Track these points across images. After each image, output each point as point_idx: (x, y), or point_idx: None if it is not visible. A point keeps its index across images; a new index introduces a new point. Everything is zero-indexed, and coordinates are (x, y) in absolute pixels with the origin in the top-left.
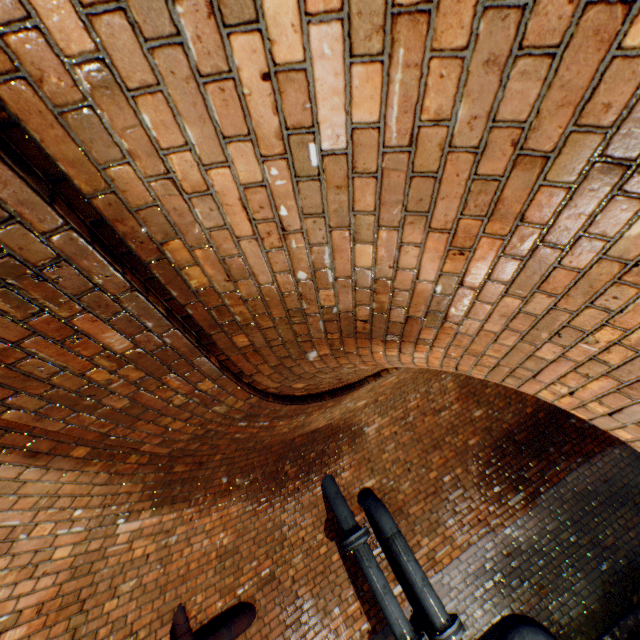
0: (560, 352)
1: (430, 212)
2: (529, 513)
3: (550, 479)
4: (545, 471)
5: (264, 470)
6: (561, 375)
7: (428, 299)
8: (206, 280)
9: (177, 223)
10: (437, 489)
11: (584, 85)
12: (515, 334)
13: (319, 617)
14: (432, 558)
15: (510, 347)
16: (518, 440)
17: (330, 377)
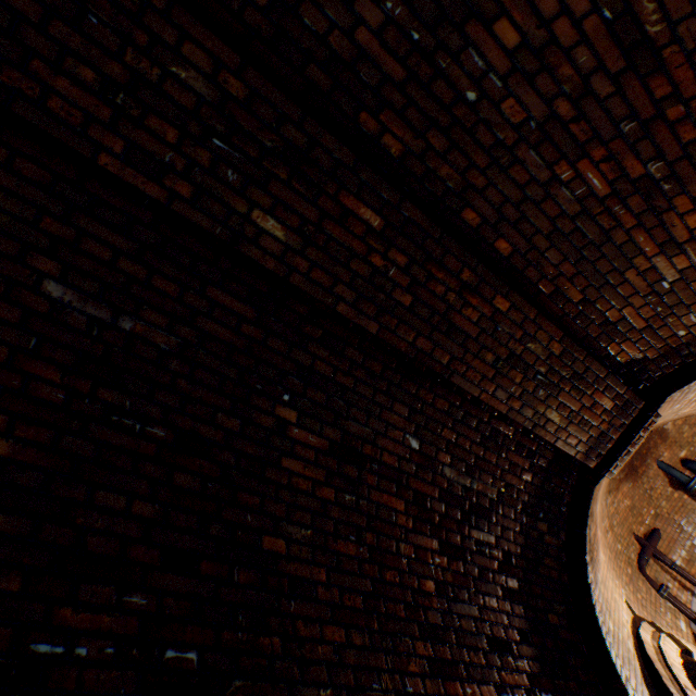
0: None
1: None
2: None
3: None
4: None
5: (626, 468)
6: None
7: None
8: None
9: None
10: None
11: None
12: None
13: (692, 526)
14: None
15: None
16: None
17: None
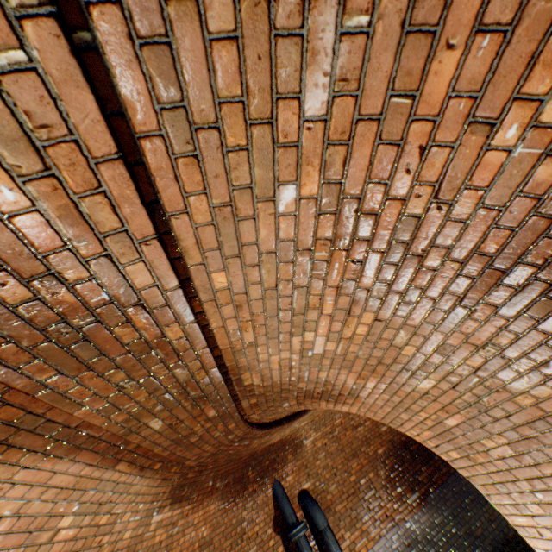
0: (409, 417)
1: (350, 367)
2: (422, 509)
3: (436, 481)
4: (432, 474)
5: (234, 475)
6: (412, 426)
7: (349, 389)
8: (251, 381)
9: (251, 367)
10: (356, 490)
11: (394, 355)
12: (389, 406)
13: None
14: (353, 549)
15: (388, 411)
16: (413, 449)
17: (290, 411)
